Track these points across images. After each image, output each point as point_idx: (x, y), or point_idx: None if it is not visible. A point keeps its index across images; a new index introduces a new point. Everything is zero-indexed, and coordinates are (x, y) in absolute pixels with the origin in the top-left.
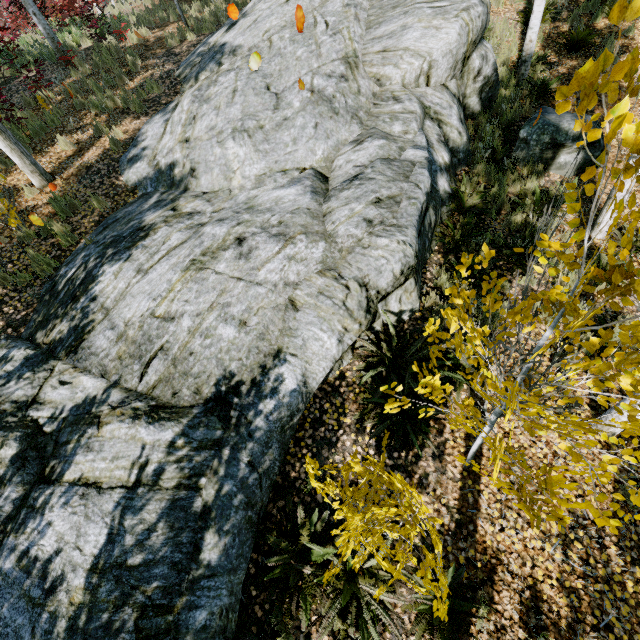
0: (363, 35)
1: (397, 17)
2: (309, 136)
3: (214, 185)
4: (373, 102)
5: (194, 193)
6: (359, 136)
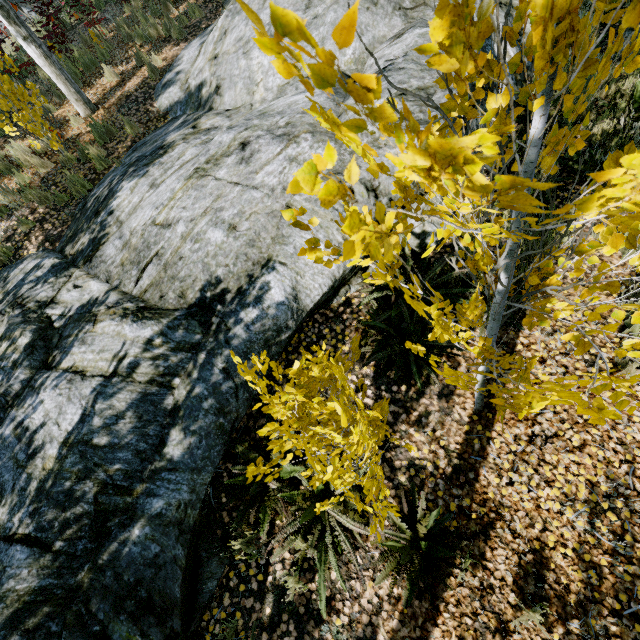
0: None
1: None
2: None
3: (237, 101)
4: None
5: (217, 111)
6: (400, 30)
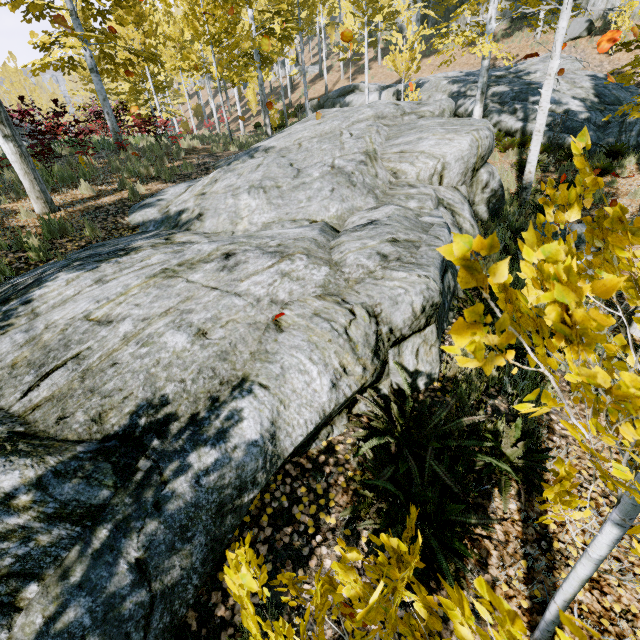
0: (383, 143)
1: (413, 133)
2: (324, 196)
3: (218, 227)
4: (389, 187)
5: (195, 232)
6: (374, 206)
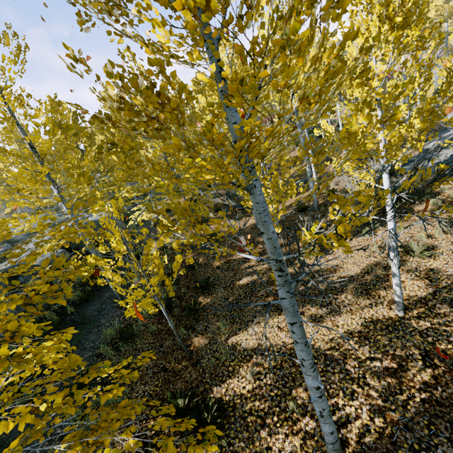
0: None
1: None
2: None
3: None
4: None
5: None
6: None
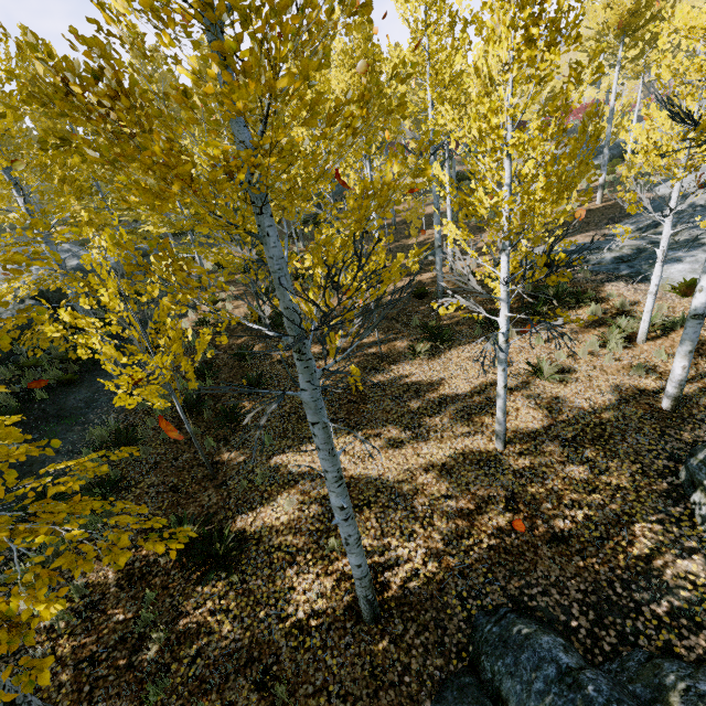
0: None
1: None
2: None
3: None
4: None
5: None
6: None
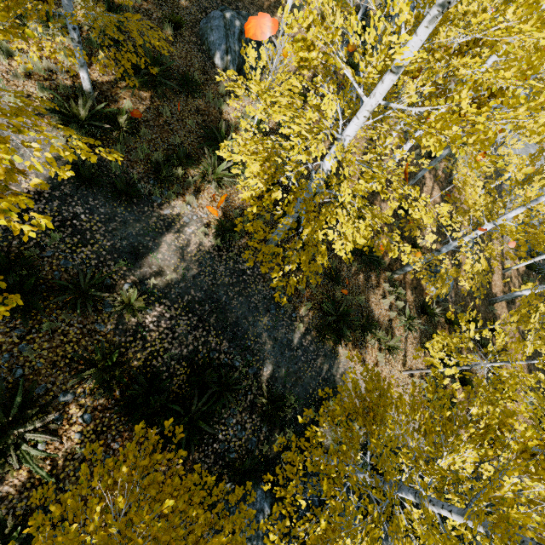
0: None
1: None
2: None
3: None
4: None
5: None
6: None
